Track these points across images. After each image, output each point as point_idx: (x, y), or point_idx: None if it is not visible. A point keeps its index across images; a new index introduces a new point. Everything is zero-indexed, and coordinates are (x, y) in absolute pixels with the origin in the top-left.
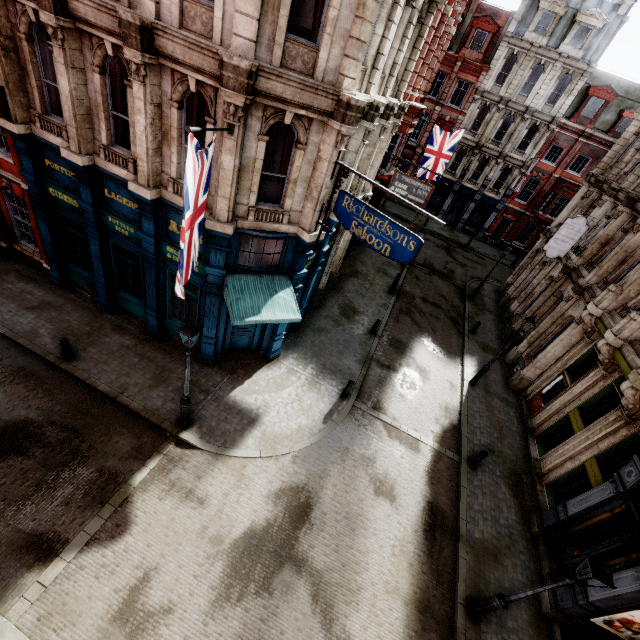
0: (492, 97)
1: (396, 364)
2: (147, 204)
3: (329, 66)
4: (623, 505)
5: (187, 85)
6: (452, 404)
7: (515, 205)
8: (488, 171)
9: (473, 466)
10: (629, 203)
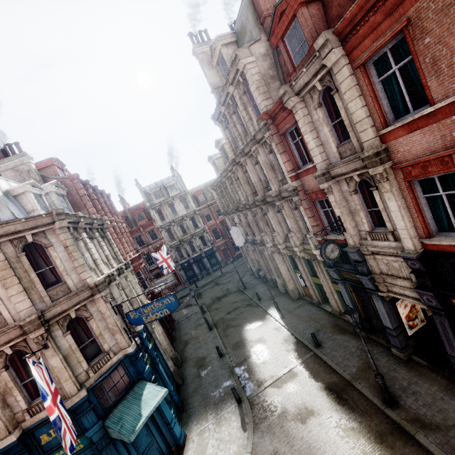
0: (166, 225)
1: (246, 353)
2: (15, 447)
3: (76, 282)
4: (348, 285)
5: (5, 354)
6: (285, 335)
7: (219, 243)
8: (195, 244)
9: (320, 346)
10: (237, 211)
